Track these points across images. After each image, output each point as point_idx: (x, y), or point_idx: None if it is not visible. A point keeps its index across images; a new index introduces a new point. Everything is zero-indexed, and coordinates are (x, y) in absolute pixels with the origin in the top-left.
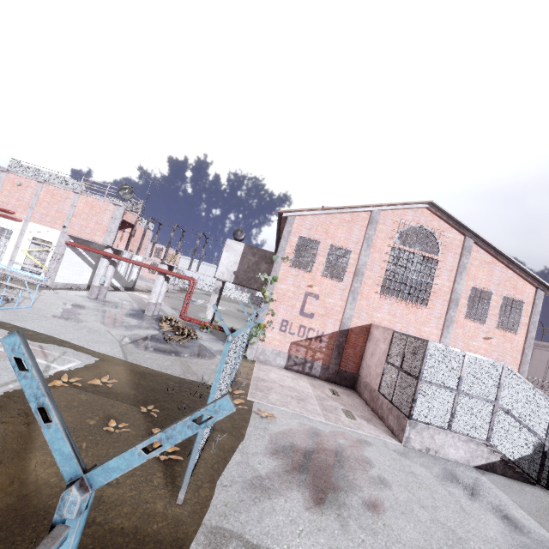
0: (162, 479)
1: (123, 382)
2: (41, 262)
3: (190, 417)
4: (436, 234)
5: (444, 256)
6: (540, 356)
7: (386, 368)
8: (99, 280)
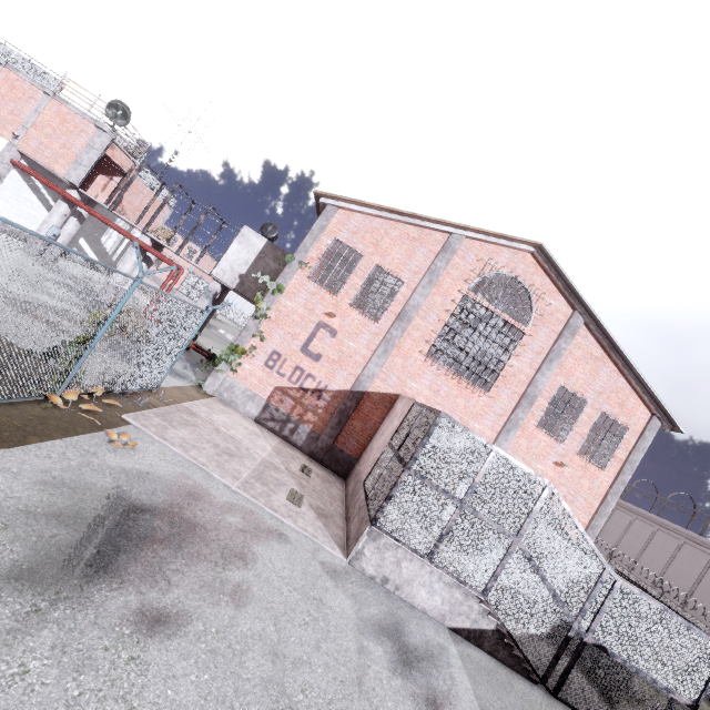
0: None
1: None
2: None
3: None
4: (533, 295)
5: (535, 330)
6: (641, 530)
7: (385, 452)
8: (47, 231)
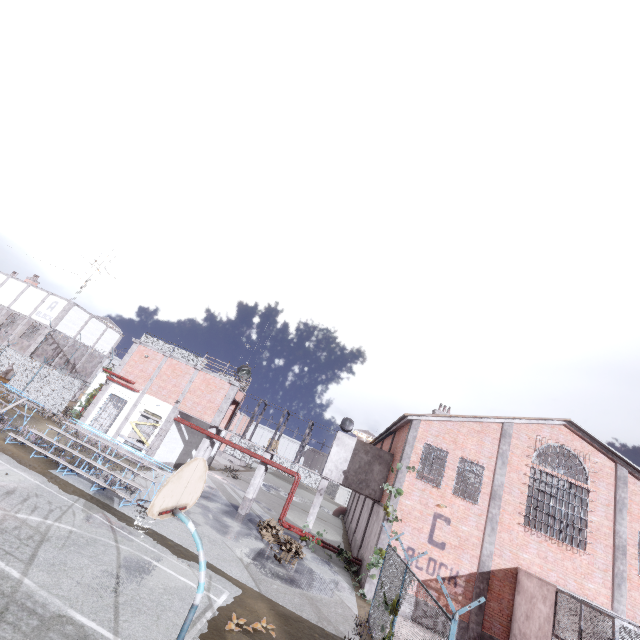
0: None
1: (276, 628)
2: (145, 436)
3: None
4: (580, 457)
5: (595, 486)
6: None
7: None
8: None
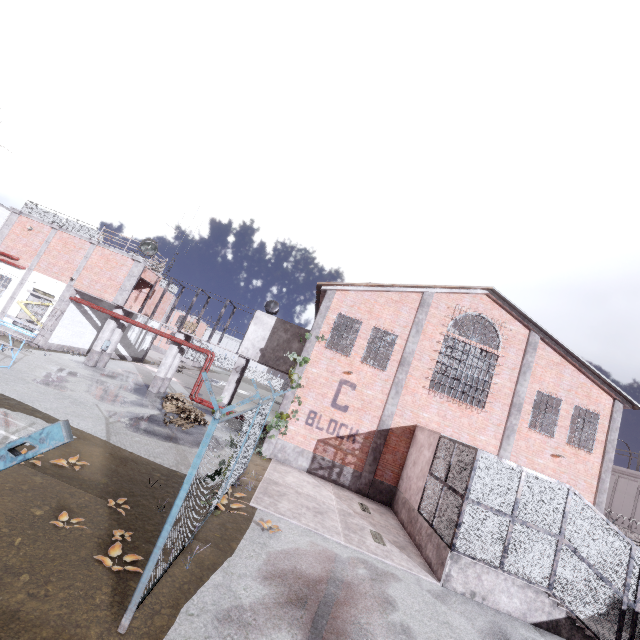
0: (108, 596)
1: (96, 466)
2: (37, 317)
3: (6, 444)
4: (496, 325)
5: (506, 352)
6: (627, 487)
7: (429, 481)
8: (102, 345)
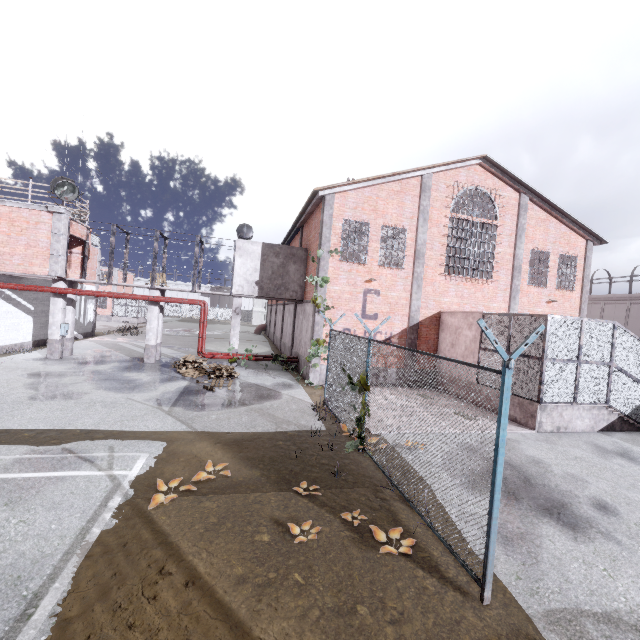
0: (428, 579)
1: (230, 462)
2: None
3: None
4: (491, 195)
5: (503, 220)
6: None
7: (482, 356)
8: (59, 331)
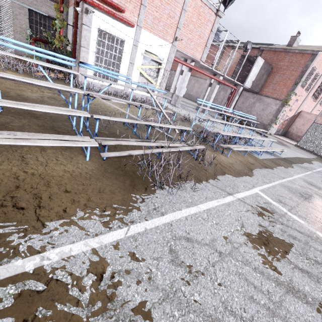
0: None
1: None
2: (152, 79)
3: None
4: None
5: None
6: None
7: None
8: (183, 92)
